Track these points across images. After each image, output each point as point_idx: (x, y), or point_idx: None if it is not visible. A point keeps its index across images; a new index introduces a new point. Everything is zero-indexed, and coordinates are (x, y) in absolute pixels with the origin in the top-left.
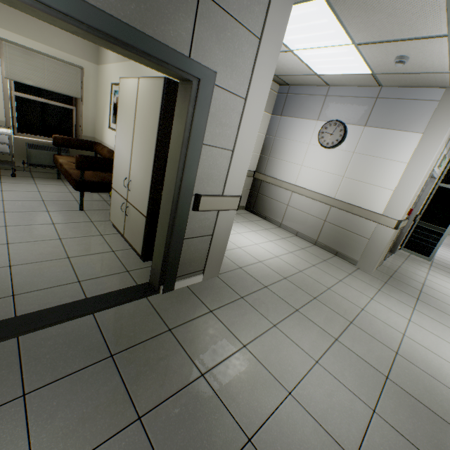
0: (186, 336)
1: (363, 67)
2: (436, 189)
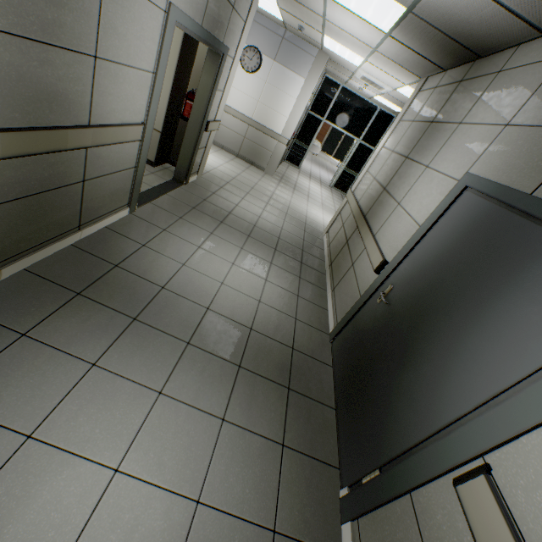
0: (213, 202)
1: (280, 16)
2: (307, 115)
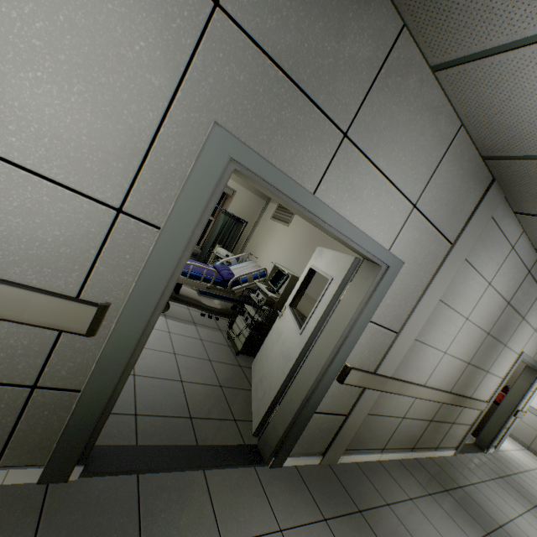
0: (517, 481)
1: None
2: None
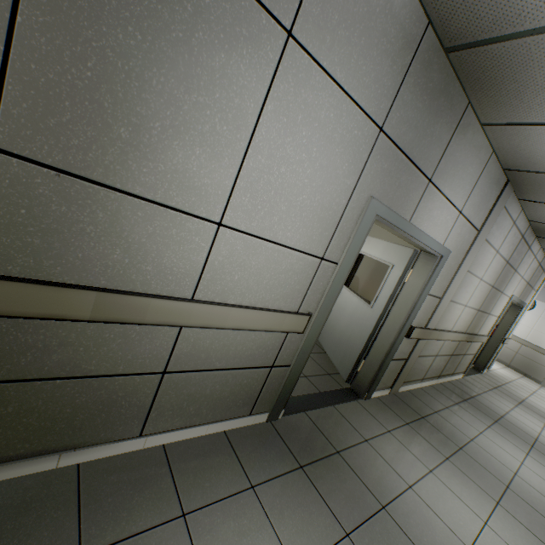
0: (506, 389)
1: None
2: None
